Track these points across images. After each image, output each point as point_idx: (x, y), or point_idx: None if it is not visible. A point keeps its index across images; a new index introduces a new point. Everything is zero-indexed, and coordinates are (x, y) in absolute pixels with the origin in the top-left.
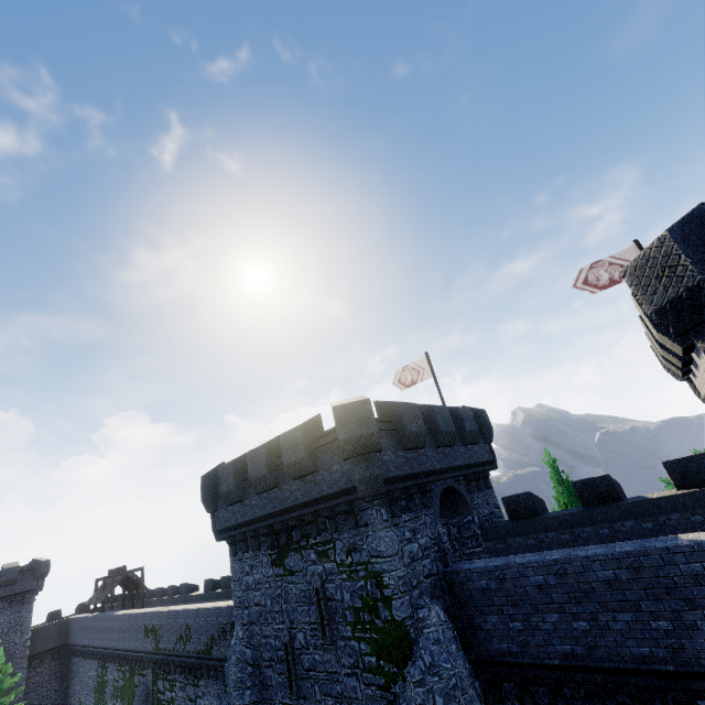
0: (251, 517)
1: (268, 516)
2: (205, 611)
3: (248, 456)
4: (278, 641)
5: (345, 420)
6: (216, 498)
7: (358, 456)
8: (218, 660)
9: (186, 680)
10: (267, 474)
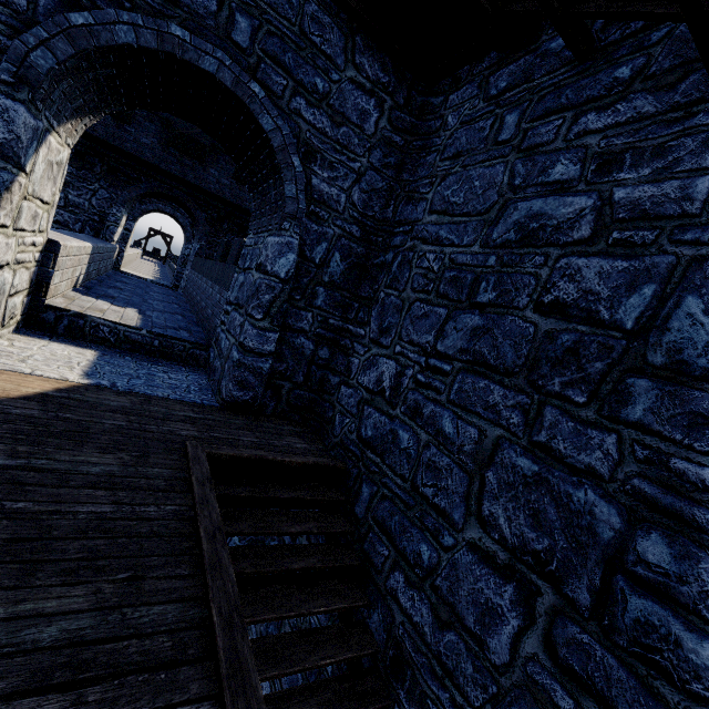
0: None
1: None
2: None
3: None
4: None
5: None
6: None
7: None
8: None
9: None
10: None
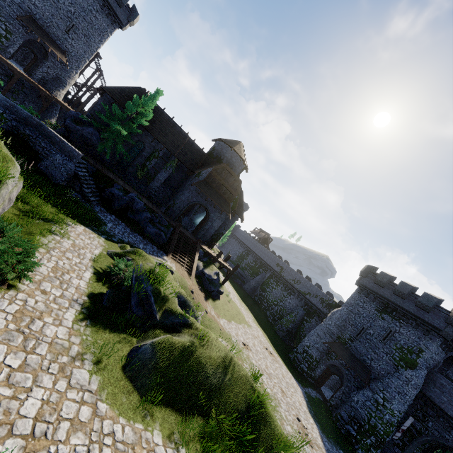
0: (382, 294)
1: (390, 300)
2: (312, 284)
3: (401, 282)
4: (360, 324)
5: None
6: (368, 274)
7: (452, 326)
8: (307, 299)
9: (285, 290)
10: (406, 294)
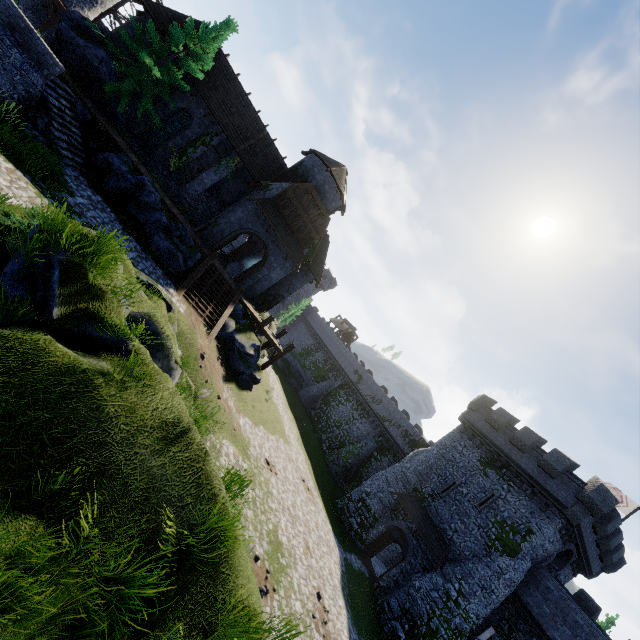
0: (493, 440)
1: (503, 451)
2: (396, 408)
3: (525, 427)
4: (451, 476)
5: (600, 493)
6: (480, 408)
7: (584, 505)
8: (385, 428)
9: (357, 409)
10: (527, 446)
